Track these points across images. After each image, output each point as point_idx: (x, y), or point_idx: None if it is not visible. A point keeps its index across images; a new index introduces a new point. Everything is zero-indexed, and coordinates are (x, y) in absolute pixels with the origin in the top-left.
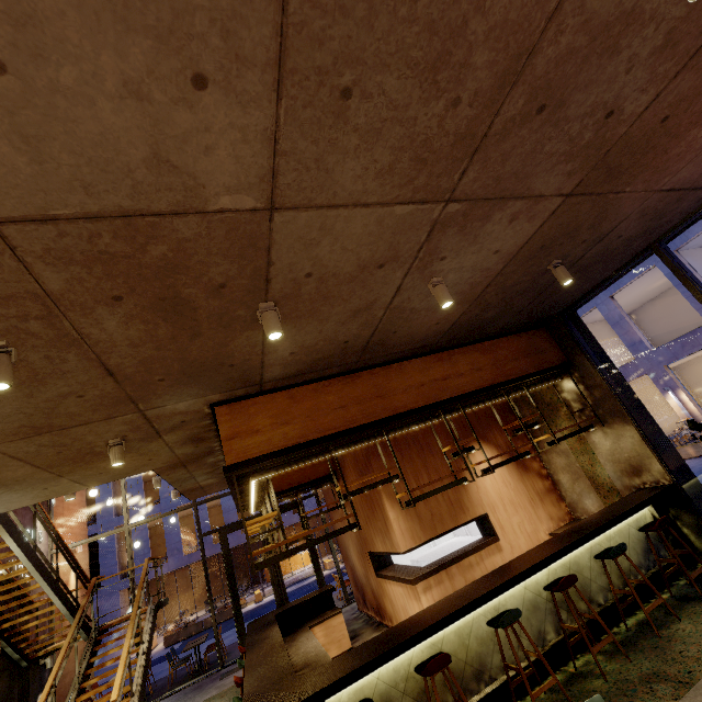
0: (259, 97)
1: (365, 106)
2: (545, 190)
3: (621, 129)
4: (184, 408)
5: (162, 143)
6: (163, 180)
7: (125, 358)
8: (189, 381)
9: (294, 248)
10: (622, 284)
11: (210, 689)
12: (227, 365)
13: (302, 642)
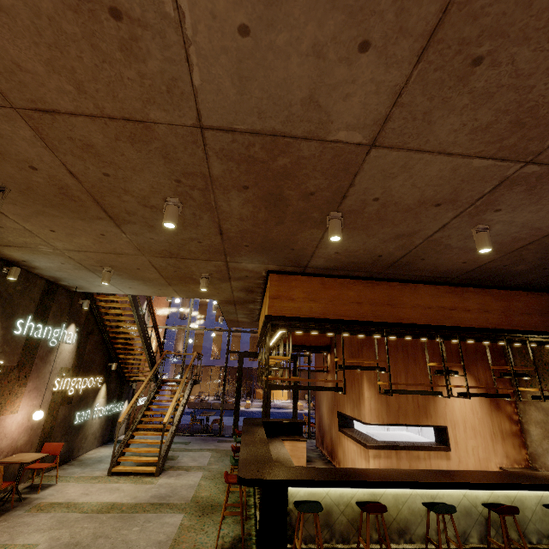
0: (403, 60)
1: (489, 73)
2: None
3: None
4: (251, 268)
5: (319, 88)
6: (308, 114)
7: (233, 226)
8: (262, 251)
9: (374, 177)
10: None
11: (210, 444)
12: (290, 248)
13: (276, 446)
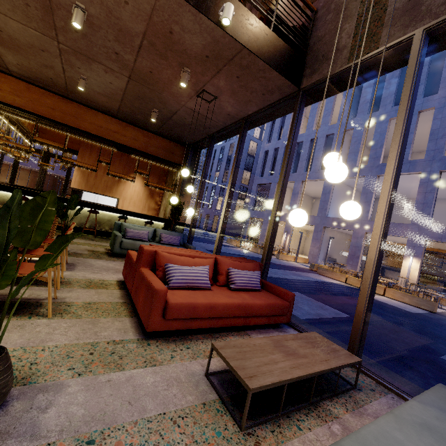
0: None
1: None
2: (113, 68)
3: (130, 64)
4: None
5: None
6: None
7: None
8: None
9: None
10: (309, 179)
11: None
12: None
13: None
